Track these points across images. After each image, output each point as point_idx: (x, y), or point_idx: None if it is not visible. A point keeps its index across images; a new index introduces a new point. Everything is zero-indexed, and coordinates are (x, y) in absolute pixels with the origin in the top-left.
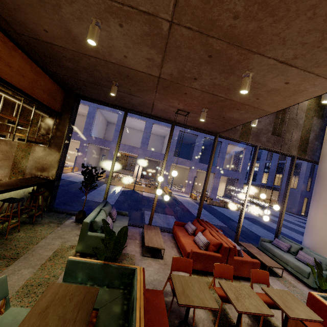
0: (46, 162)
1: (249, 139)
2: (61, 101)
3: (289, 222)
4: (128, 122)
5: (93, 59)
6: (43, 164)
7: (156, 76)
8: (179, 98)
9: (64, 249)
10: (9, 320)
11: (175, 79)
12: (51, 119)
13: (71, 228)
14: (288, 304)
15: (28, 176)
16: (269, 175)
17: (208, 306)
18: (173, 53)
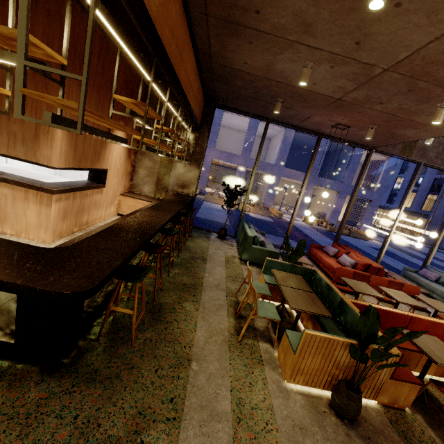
0: (186, 179)
1: (412, 154)
2: (201, 113)
3: (436, 259)
4: (224, 119)
5: (275, 82)
6: (183, 181)
7: (336, 98)
8: (347, 115)
9: (230, 258)
10: (256, 285)
11: (356, 102)
12: (190, 133)
13: (220, 242)
14: (438, 306)
15: (170, 193)
16: (416, 196)
17: (377, 295)
18: (371, 86)
